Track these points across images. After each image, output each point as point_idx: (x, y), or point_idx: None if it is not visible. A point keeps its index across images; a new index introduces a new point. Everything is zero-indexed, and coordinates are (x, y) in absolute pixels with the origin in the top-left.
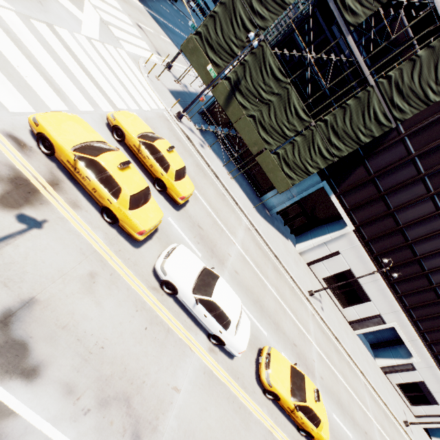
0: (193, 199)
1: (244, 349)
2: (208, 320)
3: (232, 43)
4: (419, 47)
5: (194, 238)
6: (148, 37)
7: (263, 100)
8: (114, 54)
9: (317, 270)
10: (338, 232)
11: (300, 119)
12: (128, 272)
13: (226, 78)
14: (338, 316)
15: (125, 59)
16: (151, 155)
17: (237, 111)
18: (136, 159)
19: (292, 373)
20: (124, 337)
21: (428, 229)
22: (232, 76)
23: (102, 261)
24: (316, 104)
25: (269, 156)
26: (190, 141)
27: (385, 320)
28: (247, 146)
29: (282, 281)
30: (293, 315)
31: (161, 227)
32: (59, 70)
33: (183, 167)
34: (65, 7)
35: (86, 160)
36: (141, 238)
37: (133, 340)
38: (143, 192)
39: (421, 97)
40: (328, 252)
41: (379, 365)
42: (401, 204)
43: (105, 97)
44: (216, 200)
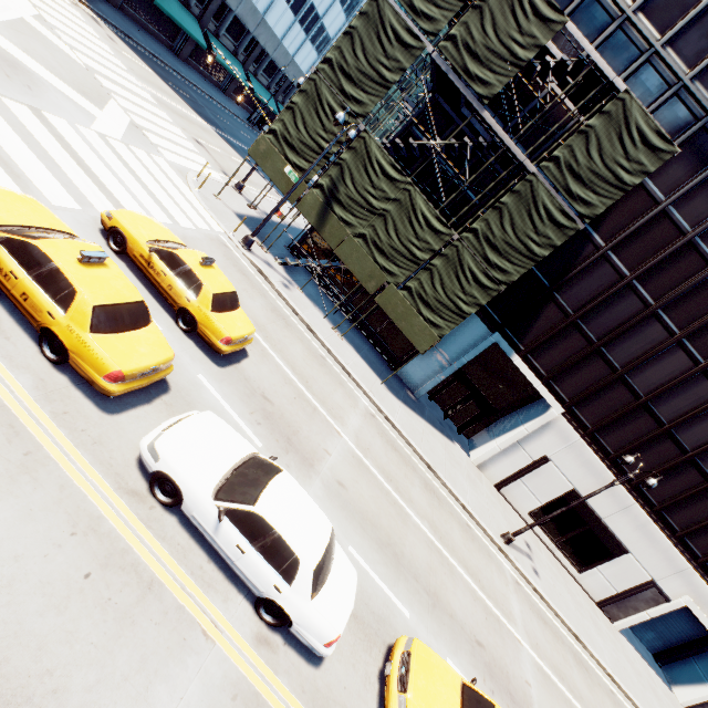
0: (258, 355)
1: (337, 634)
2: (249, 561)
3: (321, 139)
4: (588, 115)
5: (251, 414)
6: (210, 155)
7: (375, 210)
8: (144, 159)
9: (516, 497)
10: (537, 419)
11: (434, 233)
12: (73, 454)
13: (317, 185)
14: (573, 590)
15: (163, 167)
16: (170, 270)
17: (338, 230)
18: (149, 283)
19: (466, 703)
20: (18, 590)
21: (691, 399)
22: (325, 182)
23: (11, 426)
24: (461, 218)
25: (395, 293)
26: (265, 278)
27: (666, 593)
28: (364, 289)
29: (443, 511)
30: (472, 580)
31: (177, 387)
32: (30, 155)
33: (230, 292)
34: (72, 100)
35: (14, 244)
36: (114, 389)
37: (42, 601)
38: (128, 306)
39: (611, 180)
40: (528, 460)
41: (682, 702)
42: (633, 360)
43: (110, 200)
44: (306, 363)
